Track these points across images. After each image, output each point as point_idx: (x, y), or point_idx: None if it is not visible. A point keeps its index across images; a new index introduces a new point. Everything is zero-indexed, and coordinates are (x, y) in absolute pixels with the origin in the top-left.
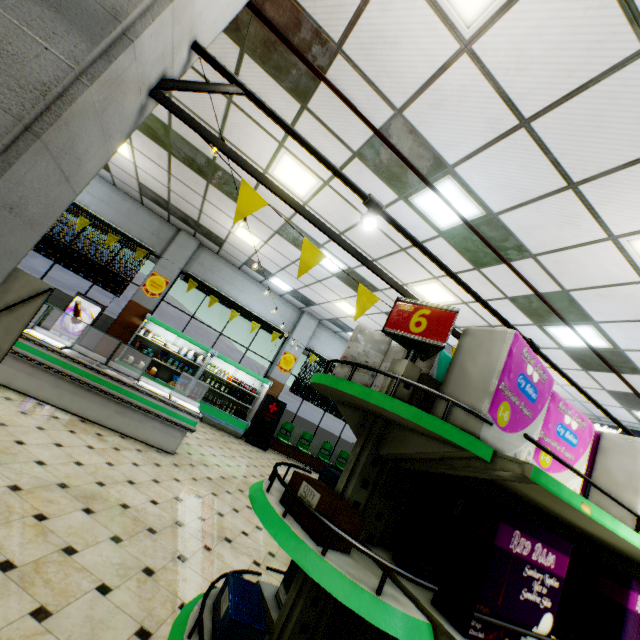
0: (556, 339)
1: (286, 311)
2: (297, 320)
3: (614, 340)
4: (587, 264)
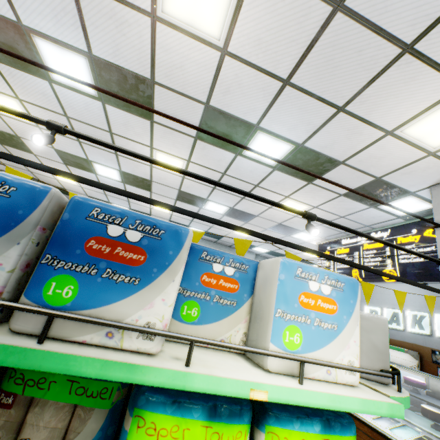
0: (262, 161)
1: None
2: None
3: (286, 137)
4: (180, 63)
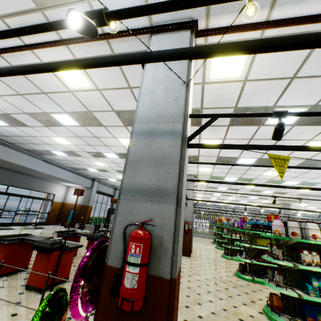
0: None
1: None
2: None
3: None
4: None
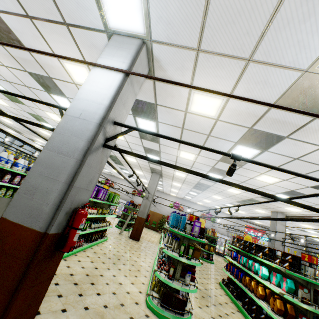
0: None
1: (9, 138)
2: (13, 141)
3: None
4: None
